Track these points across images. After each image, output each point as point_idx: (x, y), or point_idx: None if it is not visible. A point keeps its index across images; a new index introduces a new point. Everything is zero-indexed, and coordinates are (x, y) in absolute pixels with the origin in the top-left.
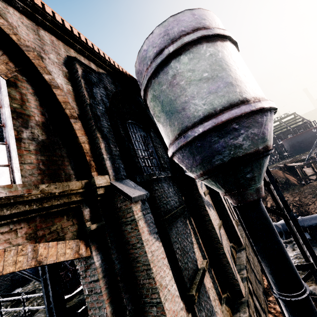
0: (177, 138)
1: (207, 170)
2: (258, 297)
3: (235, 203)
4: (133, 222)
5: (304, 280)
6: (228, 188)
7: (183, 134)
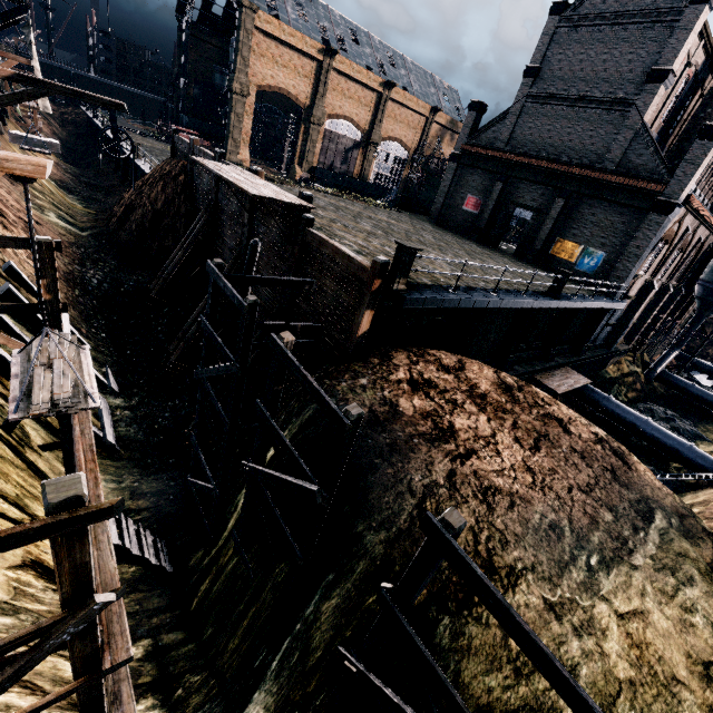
0: (707, 282)
1: (702, 298)
2: (652, 351)
3: (696, 313)
4: (677, 297)
5: (676, 366)
6: (701, 308)
7: (711, 283)
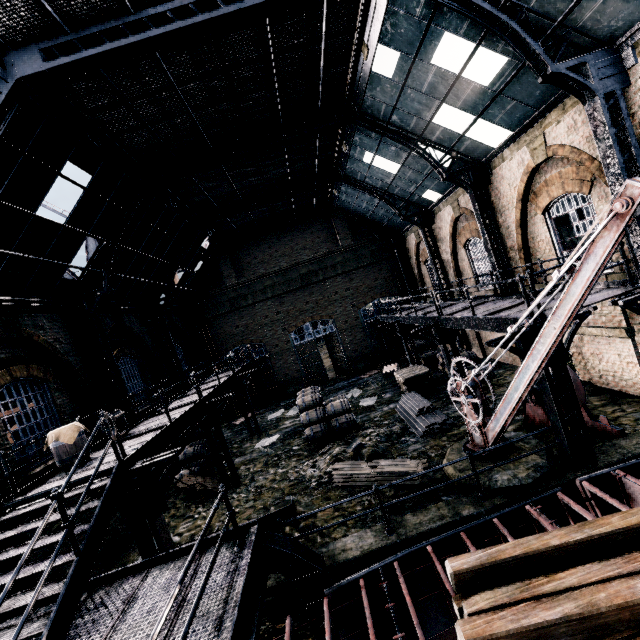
0: None
1: None
2: None
3: None
4: None
5: None
6: None
7: None
